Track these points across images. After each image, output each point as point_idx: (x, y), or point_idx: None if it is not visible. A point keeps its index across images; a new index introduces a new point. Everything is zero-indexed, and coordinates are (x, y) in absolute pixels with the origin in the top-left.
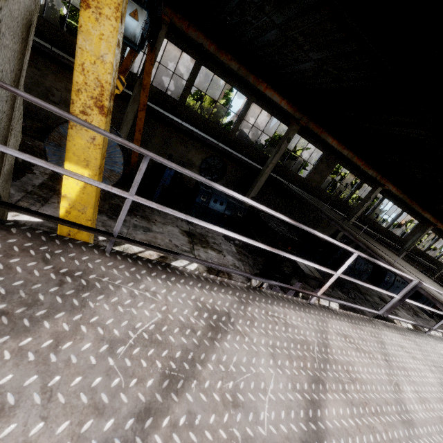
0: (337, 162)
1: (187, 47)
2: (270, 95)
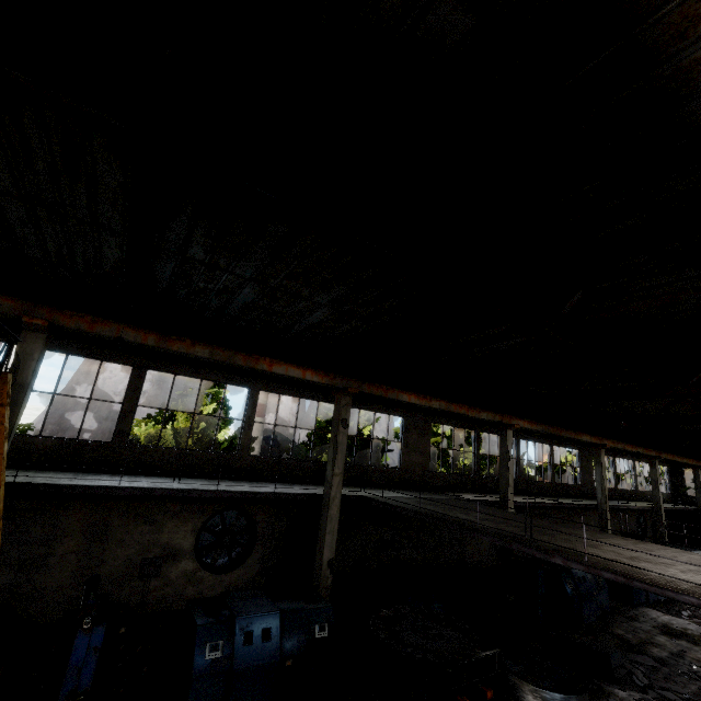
0: (429, 421)
1: (111, 352)
2: (283, 370)
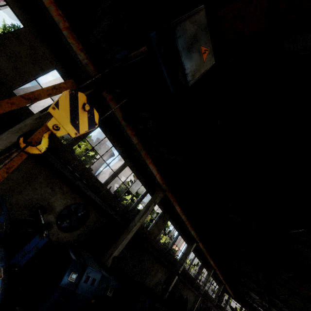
0: (169, 219)
1: None
2: (152, 168)
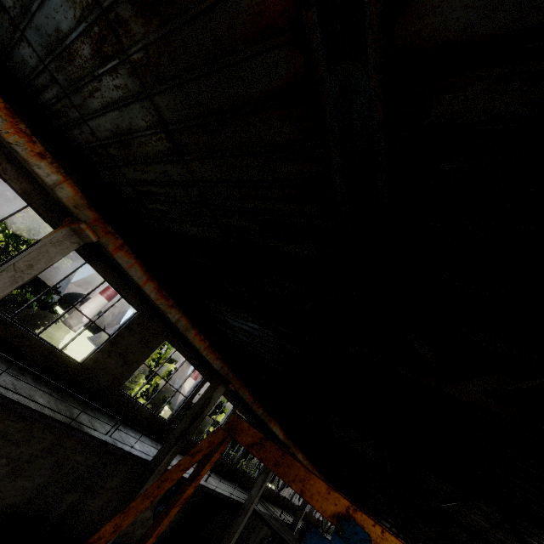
0: None
1: (202, 365)
2: (275, 429)
